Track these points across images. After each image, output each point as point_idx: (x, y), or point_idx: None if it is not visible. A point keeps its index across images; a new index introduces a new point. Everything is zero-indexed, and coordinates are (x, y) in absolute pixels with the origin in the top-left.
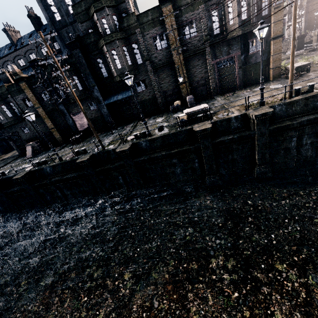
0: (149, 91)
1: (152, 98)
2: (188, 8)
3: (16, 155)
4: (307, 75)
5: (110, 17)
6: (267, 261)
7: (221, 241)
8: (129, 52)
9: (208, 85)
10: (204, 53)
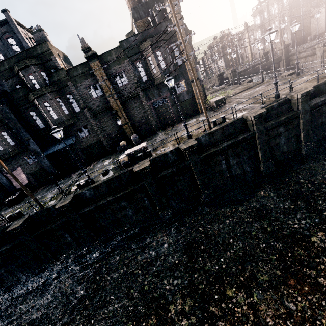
0: (93, 136)
1: (97, 141)
2: (114, 62)
3: None
4: (224, 106)
5: (37, 73)
6: (219, 290)
7: (178, 281)
8: (64, 102)
9: (150, 122)
10: (139, 97)
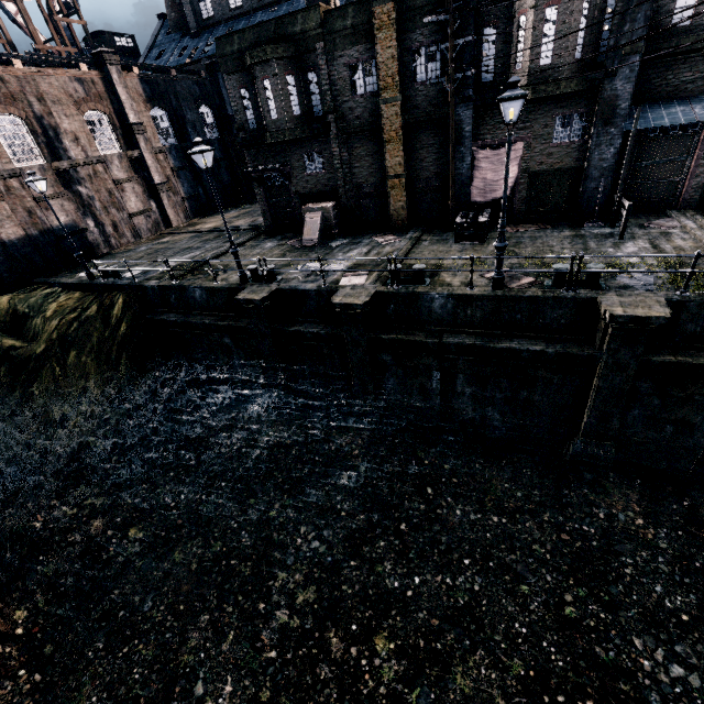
0: None
1: None
2: None
3: (245, 227)
4: None
5: None
6: None
7: None
8: None
9: None
10: None
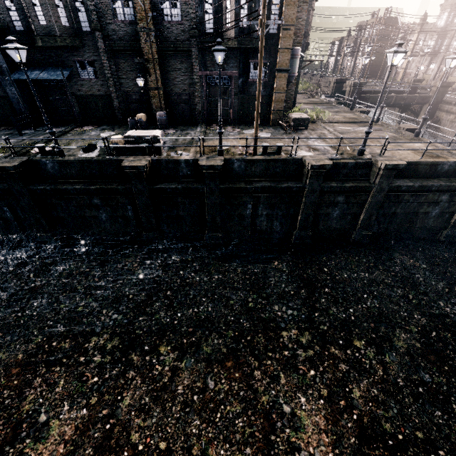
0: (100, 83)
1: (106, 96)
2: None
3: None
4: (302, 132)
5: None
6: (153, 343)
7: (118, 316)
8: (65, 2)
9: (193, 104)
10: (191, 55)
